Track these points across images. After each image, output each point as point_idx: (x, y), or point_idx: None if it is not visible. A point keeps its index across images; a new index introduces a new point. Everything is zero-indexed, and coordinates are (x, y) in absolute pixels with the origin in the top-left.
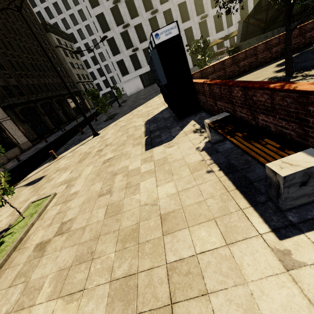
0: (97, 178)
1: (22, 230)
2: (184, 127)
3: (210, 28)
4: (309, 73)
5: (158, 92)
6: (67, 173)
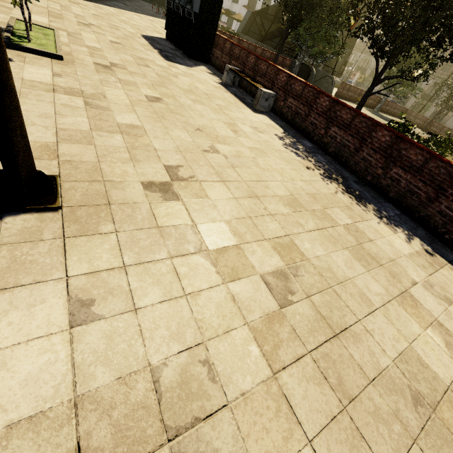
0: (119, 51)
1: (51, 42)
2: (198, 66)
3: None
4: None
5: (131, 8)
6: (44, 18)
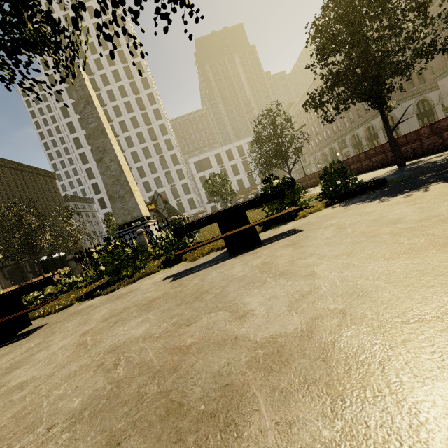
0: None
1: None
2: None
3: (185, 207)
4: None
5: None
6: None
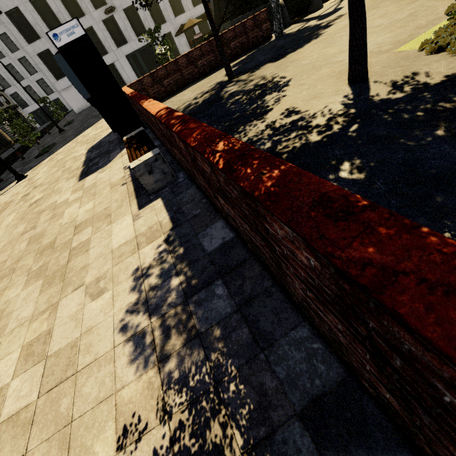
0: (21, 222)
1: None
2: (124, 148)
3: None
4: (242, 78)
5: None
6: None
